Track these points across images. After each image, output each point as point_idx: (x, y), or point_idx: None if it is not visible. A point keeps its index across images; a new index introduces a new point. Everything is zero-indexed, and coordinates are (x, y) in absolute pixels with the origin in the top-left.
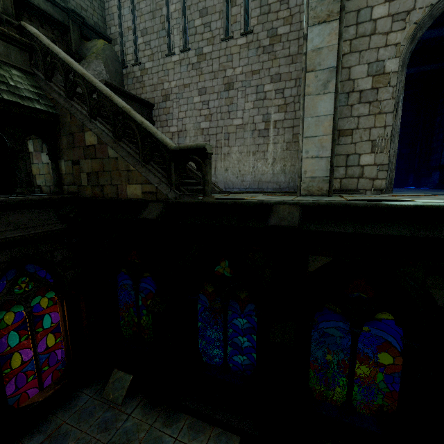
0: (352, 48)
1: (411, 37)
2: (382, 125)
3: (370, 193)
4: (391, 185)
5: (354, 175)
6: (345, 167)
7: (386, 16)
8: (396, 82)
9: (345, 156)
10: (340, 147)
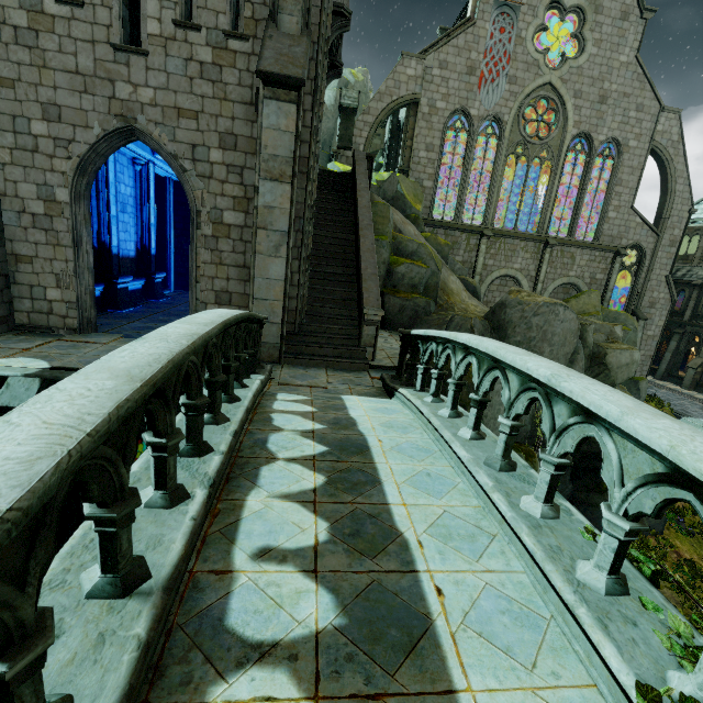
0: (15, 159)
1: (76, 170)
2: (64, 259)
3: (64, 332)
4: (90, 324)
5: (43, 311)
6: (32, 300)
7: (47, 137)
8: (70, 215)
9: (30, 287)
10: (22, 275)
